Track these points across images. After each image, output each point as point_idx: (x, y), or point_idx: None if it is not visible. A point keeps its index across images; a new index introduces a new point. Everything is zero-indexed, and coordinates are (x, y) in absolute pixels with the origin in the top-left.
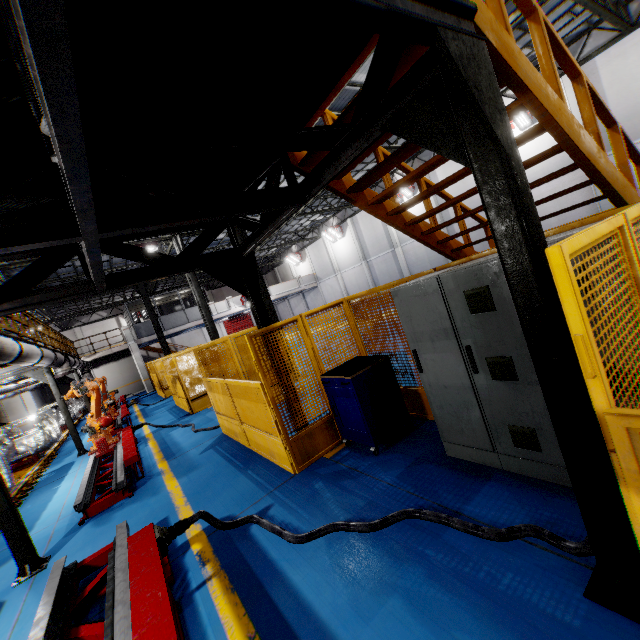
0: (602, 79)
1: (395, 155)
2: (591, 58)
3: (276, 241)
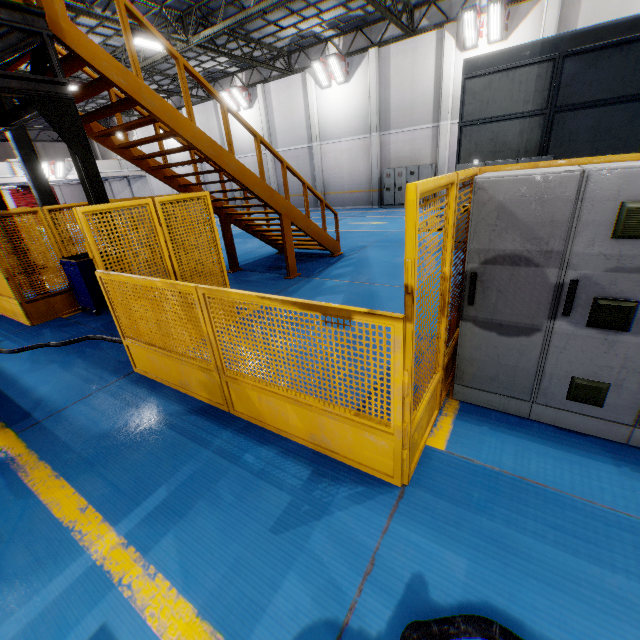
0: (391, 67)
1: (95, 113)
2: (389, 44)
3: (90, 104)
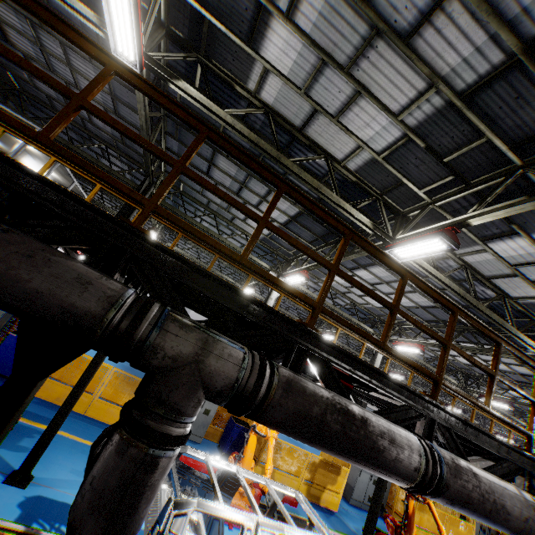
0: None
1: None
2: None
3: None
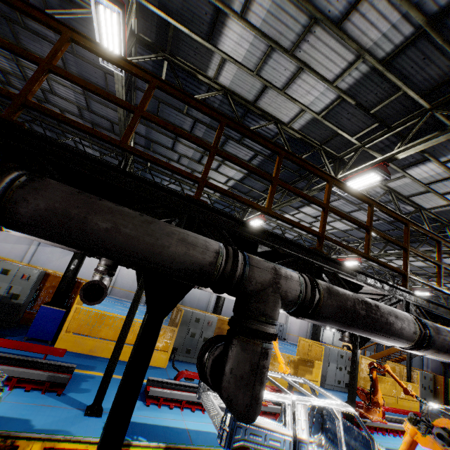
0: None
1: None
2: None
3: None
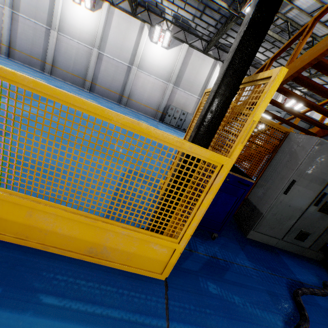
0: (191, 59)
1: None
2: (194, 48)
3: None
